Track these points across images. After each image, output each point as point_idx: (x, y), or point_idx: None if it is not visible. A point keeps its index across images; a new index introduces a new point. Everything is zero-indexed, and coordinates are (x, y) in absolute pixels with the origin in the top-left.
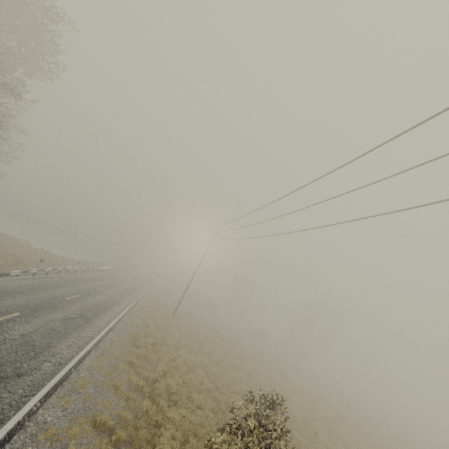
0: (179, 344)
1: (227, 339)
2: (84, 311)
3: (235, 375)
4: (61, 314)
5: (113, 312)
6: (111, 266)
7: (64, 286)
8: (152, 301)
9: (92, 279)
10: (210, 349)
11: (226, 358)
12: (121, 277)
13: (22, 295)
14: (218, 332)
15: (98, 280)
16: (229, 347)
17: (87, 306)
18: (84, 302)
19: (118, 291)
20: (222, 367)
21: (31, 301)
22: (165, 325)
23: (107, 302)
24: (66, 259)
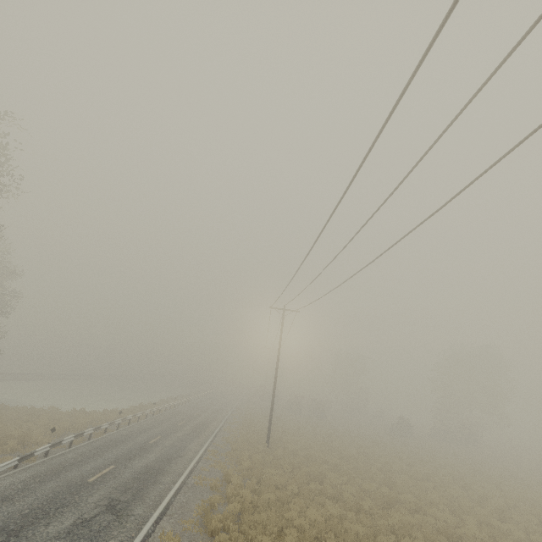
0: (285, 495)
1: (357, 453)
2: (116, 495)
3: (394, 524)
4: (68, 519)
5: (170, 476)
6: (175, 400)
7: (91, 458)
8: (235, 431)
9: (142, 430)
10: (338, 484)
11: (367, 492)
12: (189, 411)
13: (2, 506)
14: (341, 447)
15: (152, 427)
16: (365, 466)
17: (124, 482)
18: (121, 475)
19: (182, 434)
20: (367, 514)
21: (16, 512)
22: (257, 466)
23: (162, 461)
24: (109, 412)
